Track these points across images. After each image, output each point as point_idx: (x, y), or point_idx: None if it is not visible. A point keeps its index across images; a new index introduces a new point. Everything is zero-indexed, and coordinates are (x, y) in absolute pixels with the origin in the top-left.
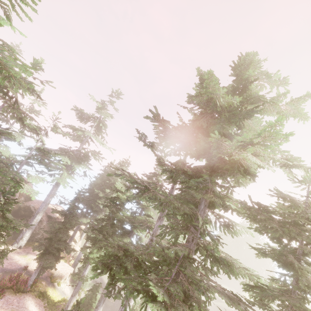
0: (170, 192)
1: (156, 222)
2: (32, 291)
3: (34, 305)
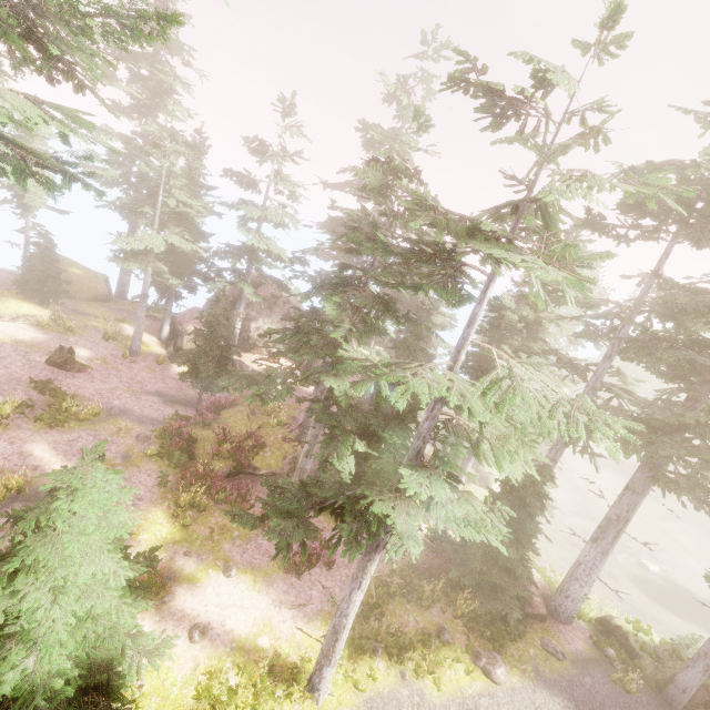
0: (632, 316)
1: (601, 364)
2: None
3: None
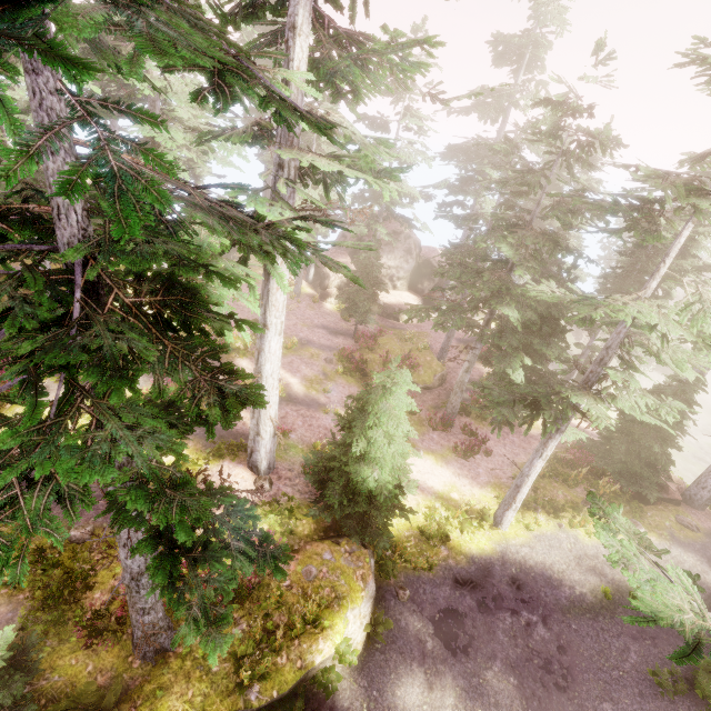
0: None
1: None
2: None
3: None
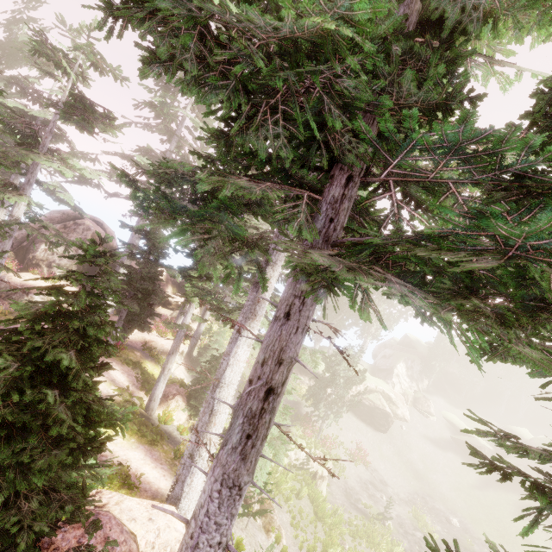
0: None
1: None
2: (117, 357)
3: (119, 372)
